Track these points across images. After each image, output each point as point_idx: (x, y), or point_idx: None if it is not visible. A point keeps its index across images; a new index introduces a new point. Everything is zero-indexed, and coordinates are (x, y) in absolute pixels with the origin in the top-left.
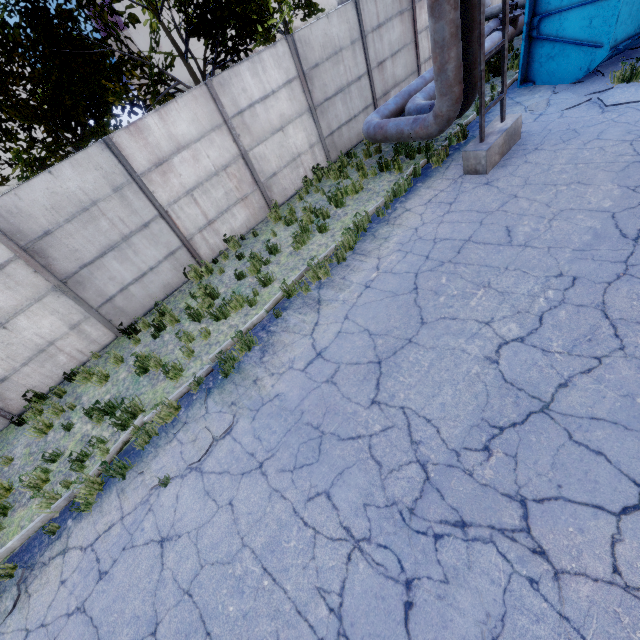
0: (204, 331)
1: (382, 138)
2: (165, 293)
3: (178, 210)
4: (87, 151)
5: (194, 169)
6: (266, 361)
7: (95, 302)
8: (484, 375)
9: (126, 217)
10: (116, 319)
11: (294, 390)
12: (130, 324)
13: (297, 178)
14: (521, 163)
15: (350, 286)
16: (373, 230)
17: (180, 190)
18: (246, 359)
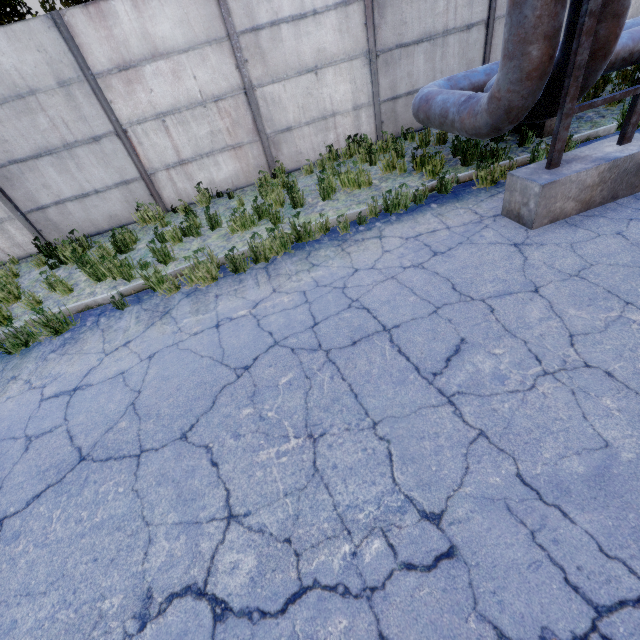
0: (62, 284)
1: (424, 117)
2: (110, 224)
3: (142, 134)
4: (29, 24)
5: (172, 88)
6: (47, 359)
7: (24, 205)
8: (101, 632)
9: (72, 121)
10: (47, 231)
11: (4, 422)
12: (48, 242)
13: (322, 144)
14: (608, 232)
15: (207, 312)
16: (316, 246)
17: (148, 110)
18: (46, 343)
